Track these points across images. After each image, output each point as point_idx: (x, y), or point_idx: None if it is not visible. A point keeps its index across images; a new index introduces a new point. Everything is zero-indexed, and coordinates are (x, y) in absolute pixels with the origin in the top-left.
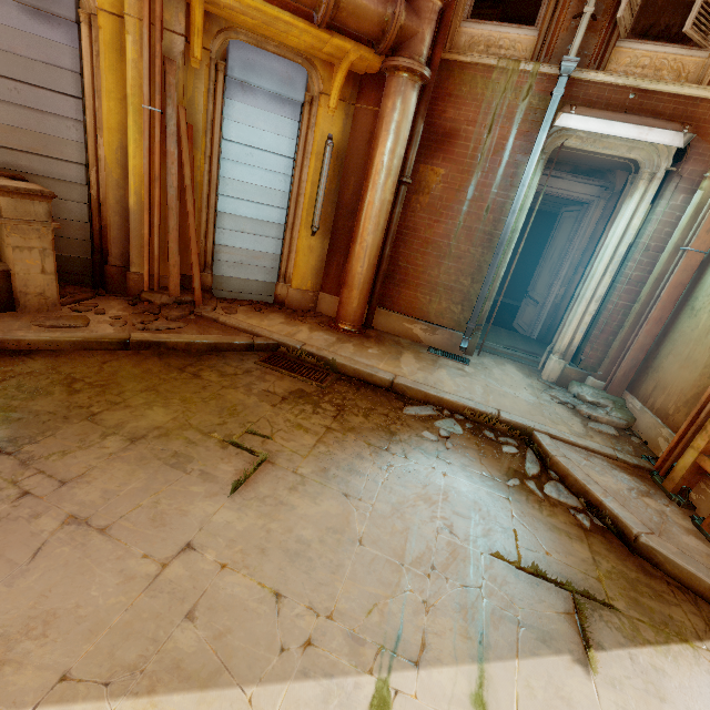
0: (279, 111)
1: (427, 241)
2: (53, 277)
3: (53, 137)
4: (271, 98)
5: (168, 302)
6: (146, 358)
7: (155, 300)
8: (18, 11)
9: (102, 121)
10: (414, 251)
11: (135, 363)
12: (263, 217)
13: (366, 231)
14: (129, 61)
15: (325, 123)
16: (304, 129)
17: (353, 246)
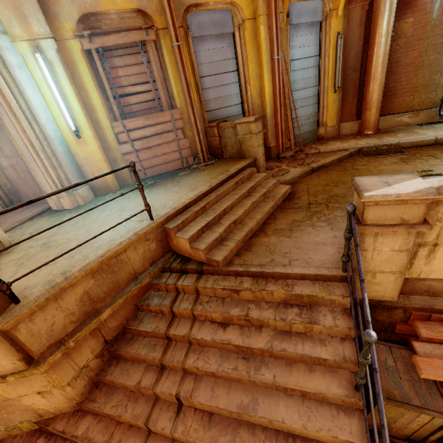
0: (310, 32)
1: (406, 65)
2: (264, 157)
3: (228, 95)
4: (306, 27)
5: (292, 154)
6: (326, 172)
7: (286, 155)
8: (212, 40)
9: (248, 77)
10: (398, 74)
11: (327, 174)
12: (308, 95)
13: (379, 73)
14: (262, 39)
15: (335, 26)
16: (323, 35)
17: (370, 86)
